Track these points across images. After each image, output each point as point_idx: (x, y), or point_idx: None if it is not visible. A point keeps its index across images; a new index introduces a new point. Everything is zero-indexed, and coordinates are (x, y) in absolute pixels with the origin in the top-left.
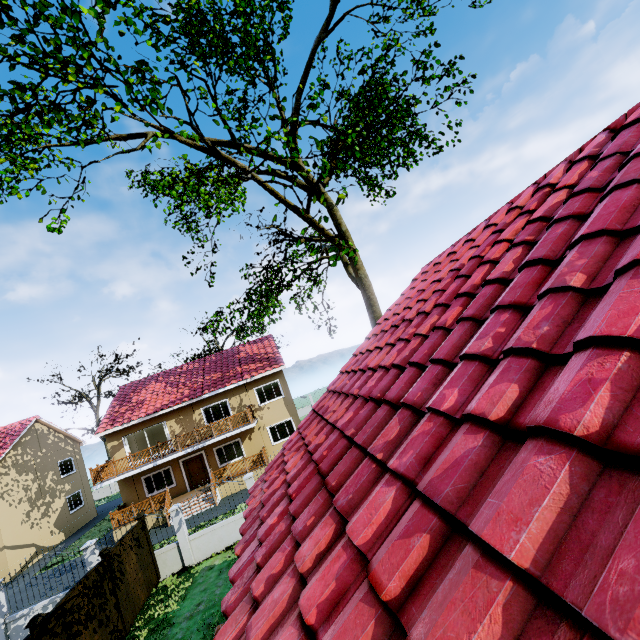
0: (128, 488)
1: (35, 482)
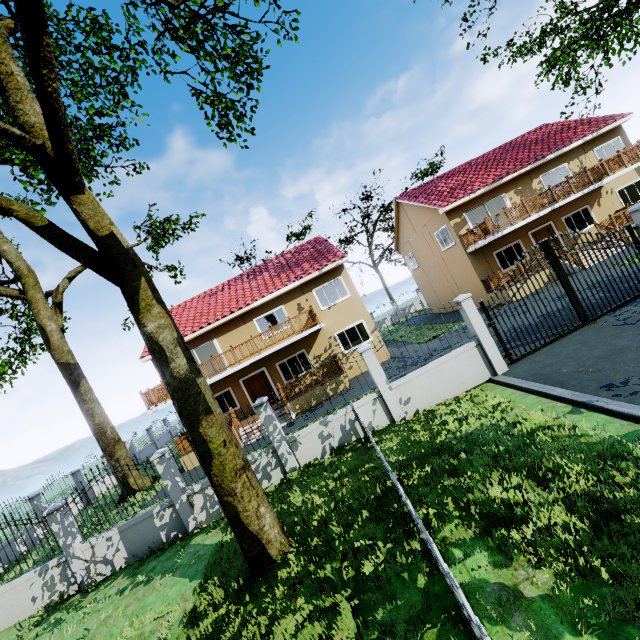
0: (481, 265)
1: None
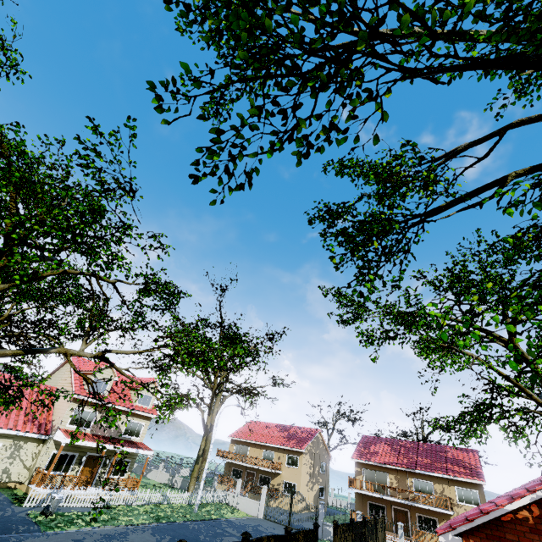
0: (359, 502)
1: (312, 466)
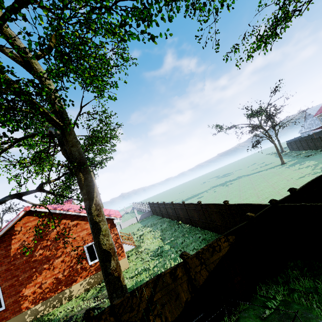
0: None
1: None
